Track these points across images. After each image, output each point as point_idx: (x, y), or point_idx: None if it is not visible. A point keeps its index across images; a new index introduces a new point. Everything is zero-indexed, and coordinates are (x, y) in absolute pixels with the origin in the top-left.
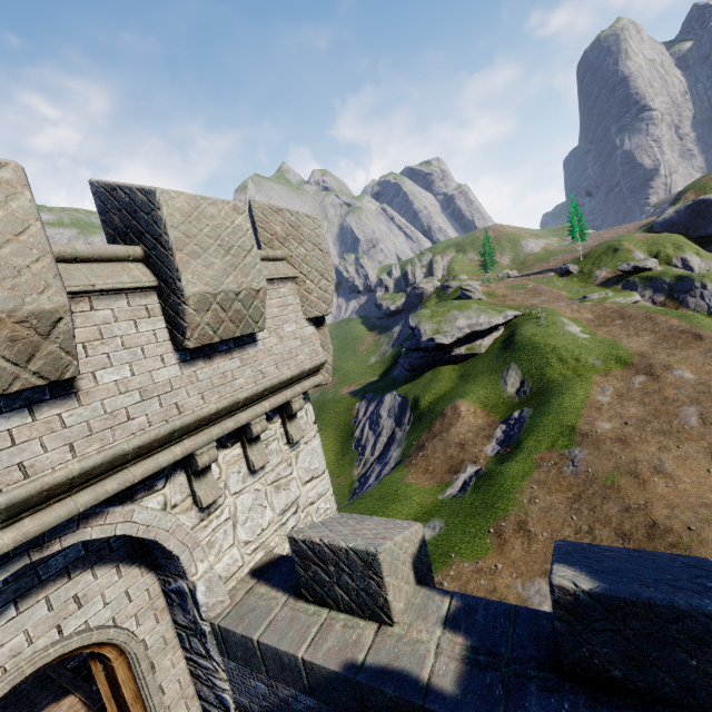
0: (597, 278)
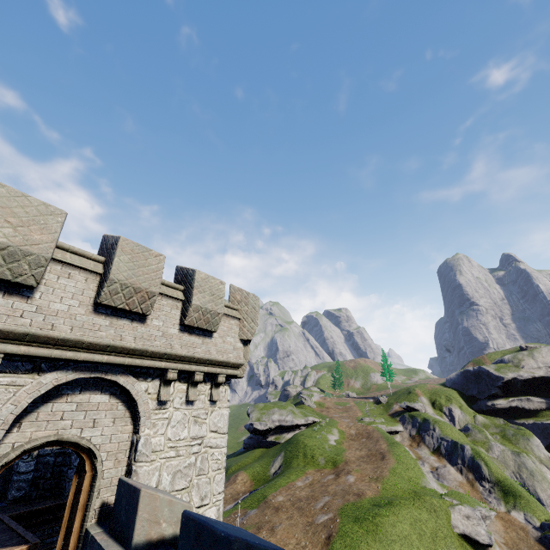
0: (392, 409)
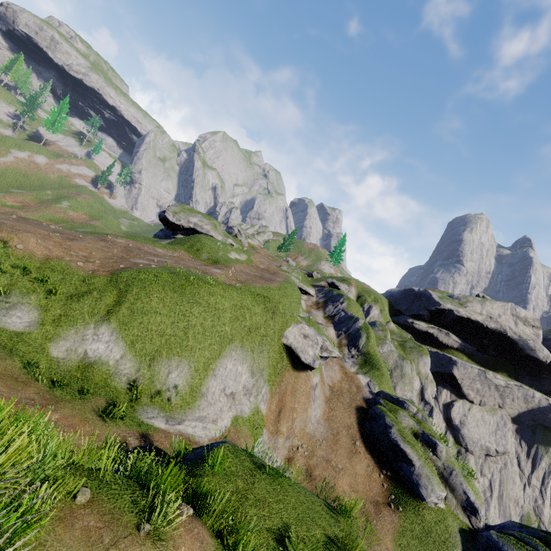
0: (318, 283)
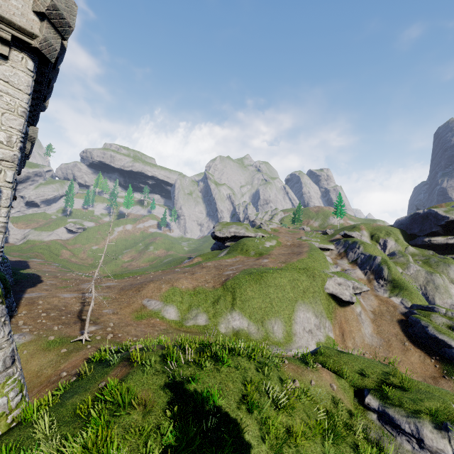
0: (333, 238)
